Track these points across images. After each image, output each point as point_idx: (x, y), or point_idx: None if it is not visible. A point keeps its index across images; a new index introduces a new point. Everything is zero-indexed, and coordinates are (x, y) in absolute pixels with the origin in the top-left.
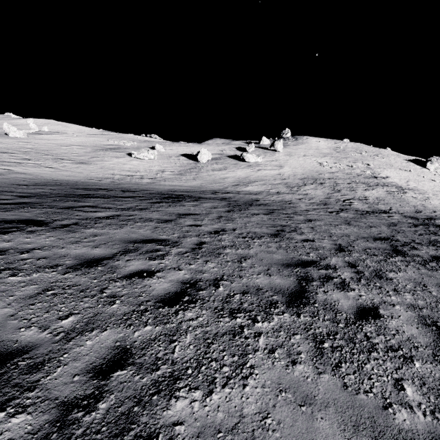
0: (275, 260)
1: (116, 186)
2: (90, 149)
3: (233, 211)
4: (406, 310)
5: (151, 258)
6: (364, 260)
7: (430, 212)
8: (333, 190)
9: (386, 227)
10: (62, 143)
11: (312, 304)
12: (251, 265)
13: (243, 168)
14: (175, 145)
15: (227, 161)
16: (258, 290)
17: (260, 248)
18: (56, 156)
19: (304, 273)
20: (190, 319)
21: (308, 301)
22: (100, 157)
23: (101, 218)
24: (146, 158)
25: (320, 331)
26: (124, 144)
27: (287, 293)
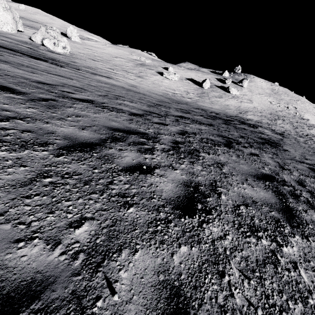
0: None
1: (196, 106)
2: (132, 63)
3: (286, 138)
4: None
5: None
6: None
7: None
8: (293, 126)
9: None
10: (109, 53)
11: None
12: None
13: (231, 98)
14: (175, 68)
15: (218, 90)
16: None
17: None
18: (121, 67)
19: None
20: None
21: None
22: (144, 72)
23: (270, 139)
24: (173, 79)
25: None
26: (144, 60)
27: None
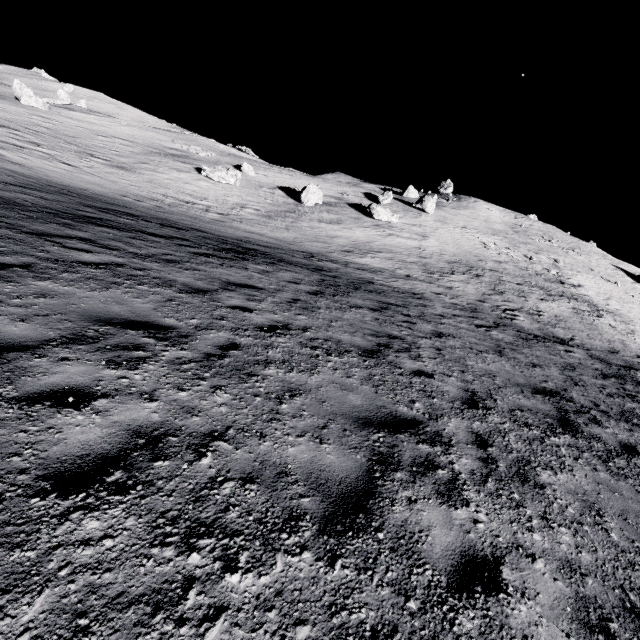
0: (346, 408)
1: (157, 215)
2: (140, 149)
3: (322, 294)
4: (555, 576)
5: (113, 362)
6: (505, 434)
7: (632, 355)
8: (493, 289)
9: (558, 371)
10: (101, 130)
11: (373, 533)
12: (297, 412)
13: (367, 227)
14: (274, 170)
15: (346, 211)
16: (281, 476)
17: (331, 375)
18: (84, 149)
19: (388, 446)
20: (82, 540)
21: (368, 522)
22: (153, 164)
23: (84, 264)
24: (223, 181)
25: (359, 620)
26: (196, 152)
27: (335, 492)
